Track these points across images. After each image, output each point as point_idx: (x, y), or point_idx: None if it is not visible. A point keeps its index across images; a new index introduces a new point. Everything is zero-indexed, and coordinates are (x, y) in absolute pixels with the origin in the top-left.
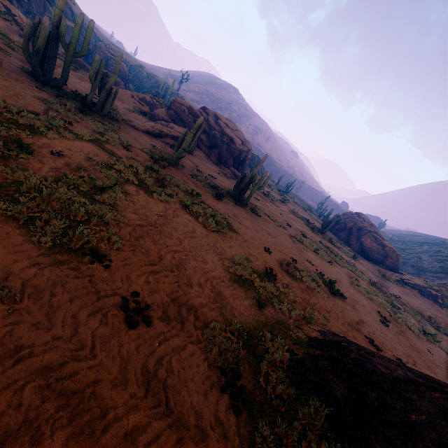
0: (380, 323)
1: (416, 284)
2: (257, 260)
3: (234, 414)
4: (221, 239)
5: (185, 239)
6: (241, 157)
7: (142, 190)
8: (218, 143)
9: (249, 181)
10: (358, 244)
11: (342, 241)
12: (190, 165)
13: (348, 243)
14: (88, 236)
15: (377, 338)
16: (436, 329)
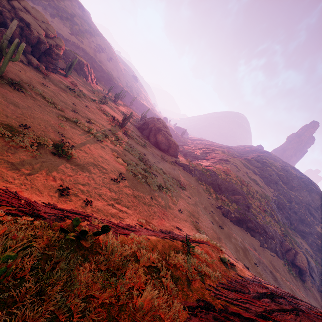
0: (109, 180)
1: (183, 163)
2: None
3: None
4: None
5: None
6: (41, 47)
7: None
8: (8, 23)
9: None
10: (154, 139)
11: (144, 137)
12: None
13: (149, 139)
14: None
15: (84, 187)
16: (180, 187)
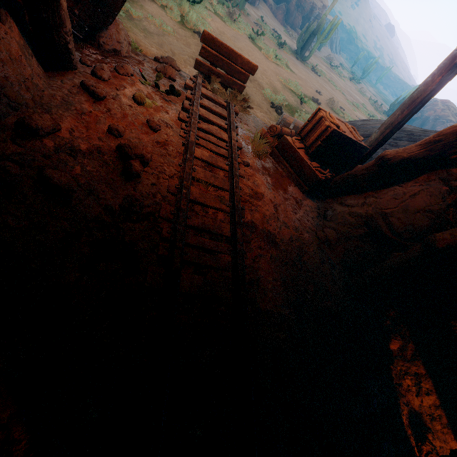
0: None
1: None
2: (306, 91)
3: (276, 114)
4: (279, 69)
5: (251, 55)
6: (312, 16)
7: (217, 17)
8: None
9: (314, 32)
10: None
11: None
12: (254, 16)
13: None
14: (194, 25)
15: None
16: None
